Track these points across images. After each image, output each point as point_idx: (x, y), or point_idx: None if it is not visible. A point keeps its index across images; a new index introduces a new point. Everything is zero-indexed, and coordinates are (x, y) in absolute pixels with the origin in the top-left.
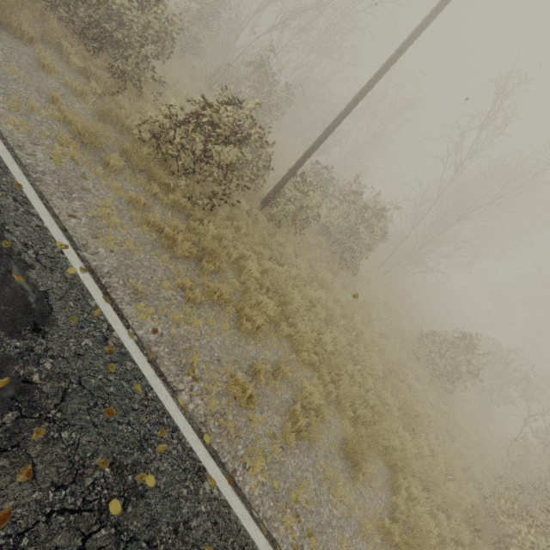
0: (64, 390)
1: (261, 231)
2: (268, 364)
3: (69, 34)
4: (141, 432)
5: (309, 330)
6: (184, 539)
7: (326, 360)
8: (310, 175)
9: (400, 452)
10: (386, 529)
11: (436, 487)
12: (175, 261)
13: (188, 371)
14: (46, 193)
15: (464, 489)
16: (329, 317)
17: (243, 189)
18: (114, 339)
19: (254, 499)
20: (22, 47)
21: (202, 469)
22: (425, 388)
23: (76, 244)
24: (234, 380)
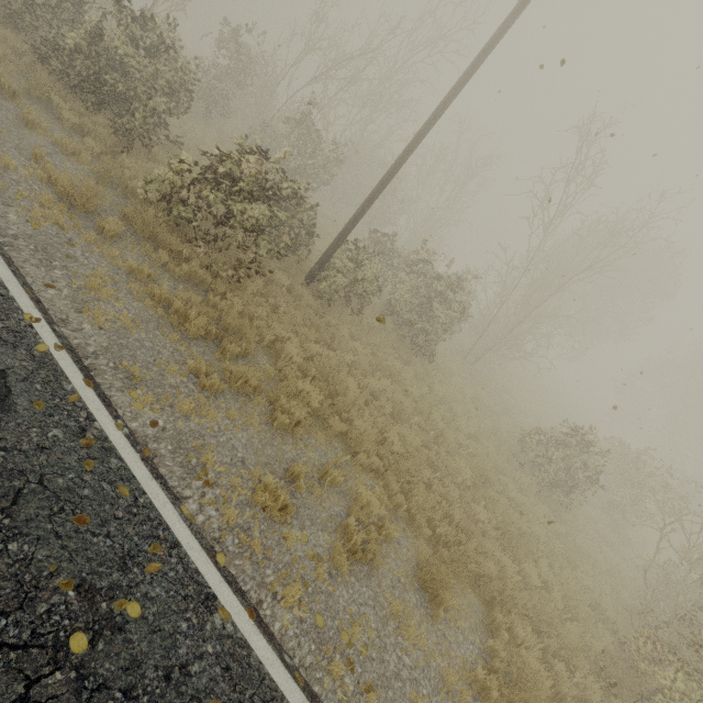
0: (17, 491)
1: (305, 309)
2: (312, 469)
3: (63, 90)
4: (125, 547)
5: (369, 426)
6: (179, 689)
7: (394, 464)
8: (369, 245)
9: (498, 582)
10: (480, 684)
11: (551, 629)
12: (188, 342)
13: (199, 474)
14: (17, 260)
15: (591, 631)
16: (397, 413)
17: (279, 257)
18: (95, 430)
19: (288, 640)
20: (1, 102)
21: (211, 597)
22: (533, 503)
23: (53, 318)
24: (262, 485)
